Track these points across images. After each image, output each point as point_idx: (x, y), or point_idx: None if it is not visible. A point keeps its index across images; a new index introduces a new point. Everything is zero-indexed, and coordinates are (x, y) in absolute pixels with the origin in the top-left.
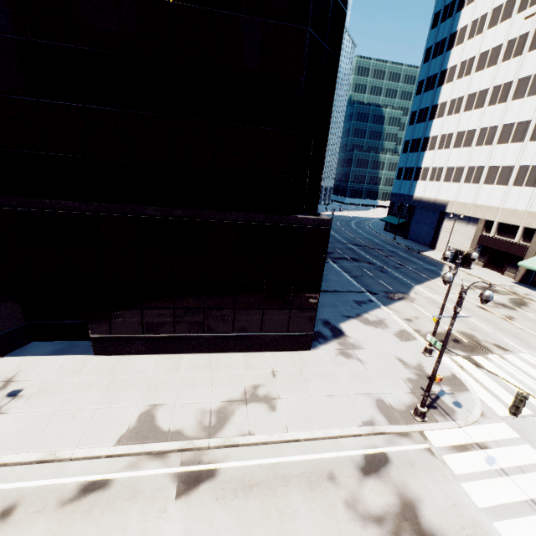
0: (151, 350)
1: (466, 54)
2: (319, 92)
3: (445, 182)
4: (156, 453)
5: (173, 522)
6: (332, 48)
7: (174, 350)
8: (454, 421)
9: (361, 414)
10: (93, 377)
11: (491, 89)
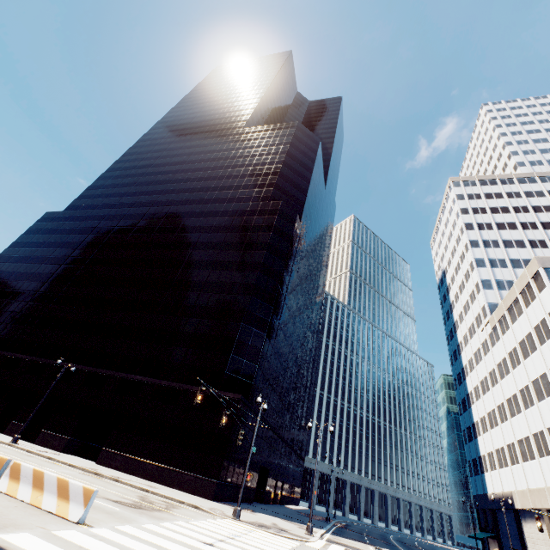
0: (122, 467)
1: (468, 355)
2: (249, 343)
3: (500, 467)
4: (86, 471)
5: (72, 472)
6: (259, 330)
7: (132, 471)
8: (257, 526)
9: (197, 503)
10: (88, 463)
11: (487, 374)
